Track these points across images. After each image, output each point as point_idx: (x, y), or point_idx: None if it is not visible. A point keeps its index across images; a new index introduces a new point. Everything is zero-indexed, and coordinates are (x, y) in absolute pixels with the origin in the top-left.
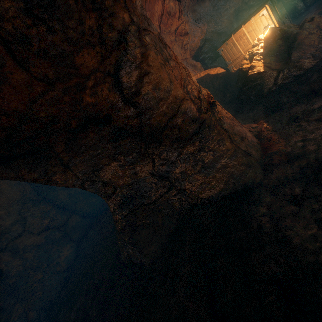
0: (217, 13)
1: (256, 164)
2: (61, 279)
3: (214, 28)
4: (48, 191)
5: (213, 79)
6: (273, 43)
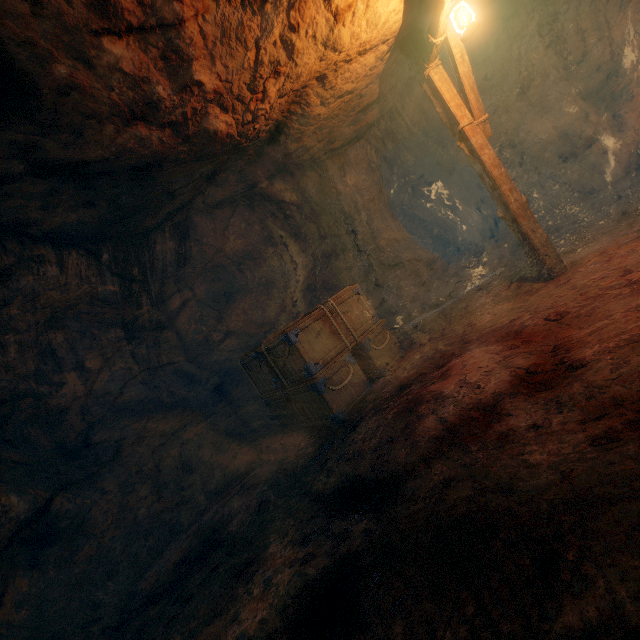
0: None
1: (581, 195)
2: (473, 240)
3: None
4: None
5: None
6: None
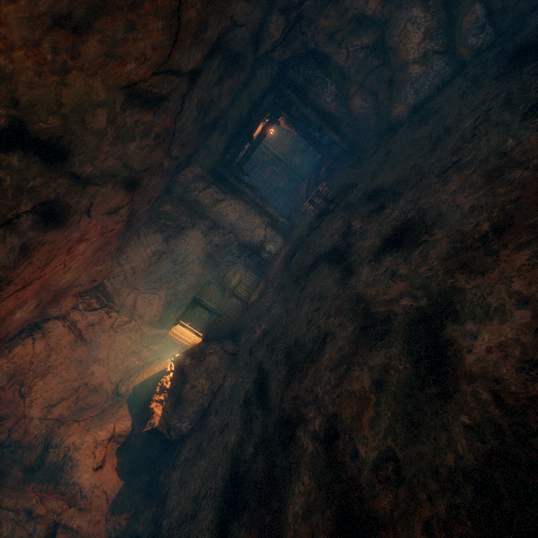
0: (180, 268)
1: None
2: None
3: (176, 289)
4: None
5: (156, 381)
6: (179, 375)
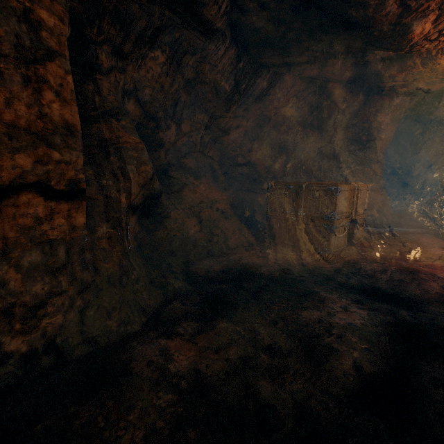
0: None
1: None
2: None
3: None
4: (427, 168)
5: None
6: None
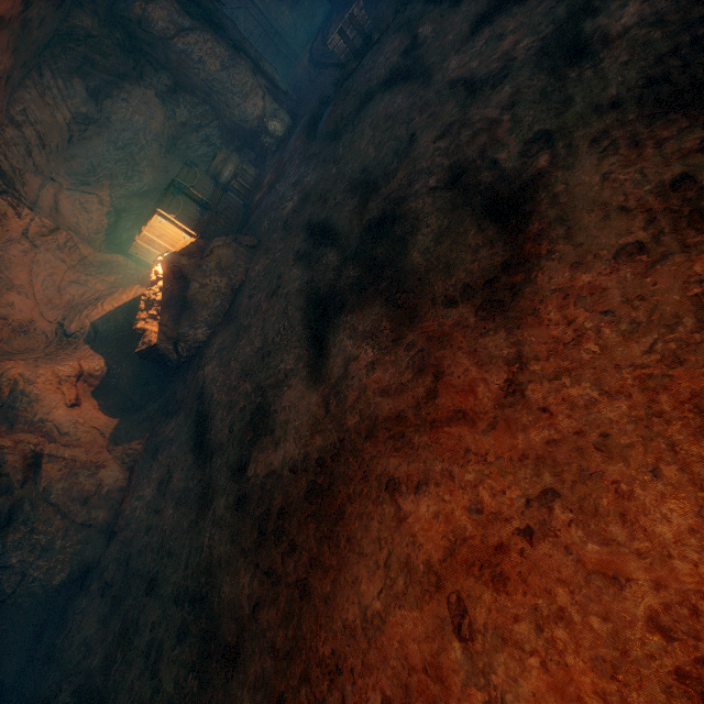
0: (127, 156)
1: (99, 535)
2: None
3: (127, 189)
4: None
5: (128, 313)
6: (174, 282)
